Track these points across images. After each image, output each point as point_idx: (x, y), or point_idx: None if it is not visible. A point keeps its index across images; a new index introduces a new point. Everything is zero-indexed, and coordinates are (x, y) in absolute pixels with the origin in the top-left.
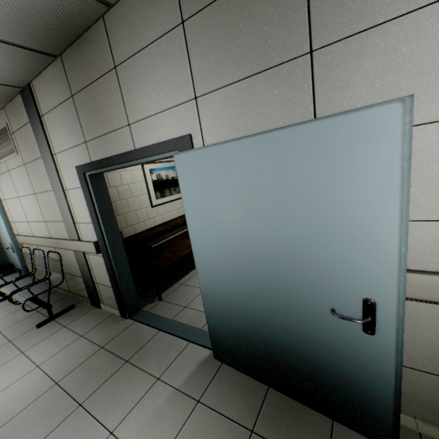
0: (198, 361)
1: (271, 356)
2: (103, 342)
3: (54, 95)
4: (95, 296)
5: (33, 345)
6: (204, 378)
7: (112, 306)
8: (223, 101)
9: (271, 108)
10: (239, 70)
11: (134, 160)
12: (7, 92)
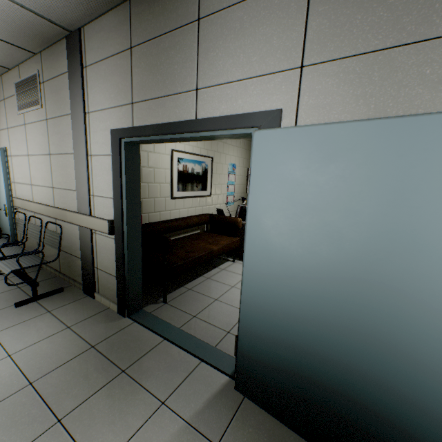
0: (213, 388)
1: (327, 406)
2: (94, 340)
3: (107, 45)
4: (91, 283)
5: (8, 327)
6: (223, 413)
7: (109, 299)
8: (341, 75)
9: (414, 91)
10: (377, 38)
11: (191, 132)
12: (52, 32)
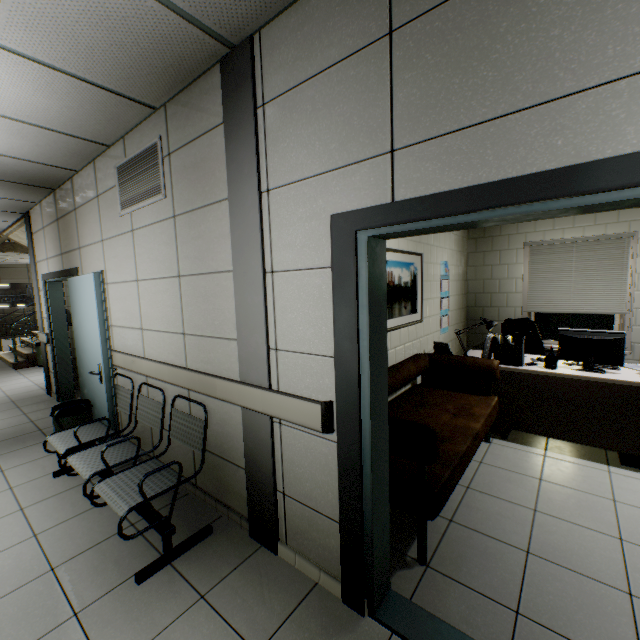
0: None
1: None
2: None
3: (321, 46)
4: (270, 522)
5: None
6: None
7: (315, 563)
8: None
9: None
10: None
11: (629, 186)
12: (197, 56)
